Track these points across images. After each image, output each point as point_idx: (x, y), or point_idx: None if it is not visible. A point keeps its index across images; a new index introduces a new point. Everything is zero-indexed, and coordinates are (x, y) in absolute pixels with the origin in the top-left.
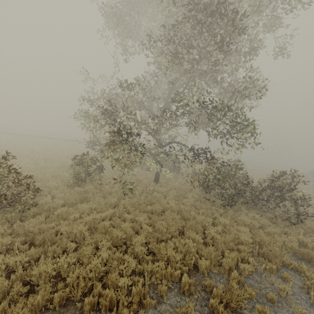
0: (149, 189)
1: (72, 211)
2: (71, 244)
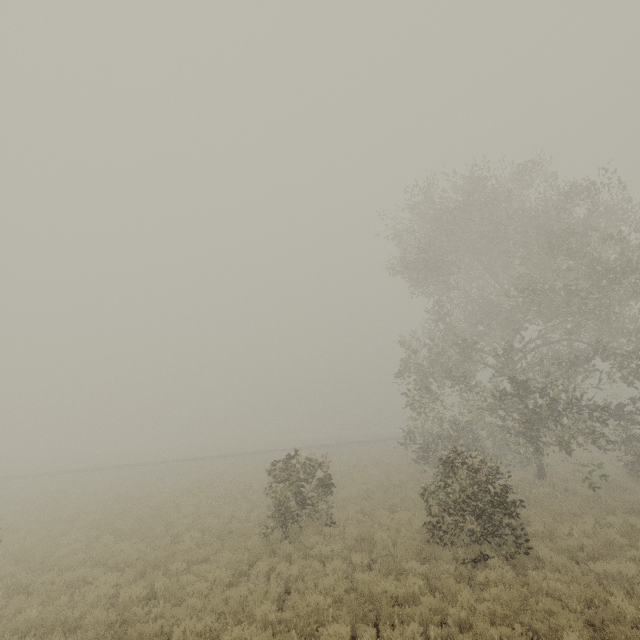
0: (559, 488)
1: (552, 525)
2: (631, 553)
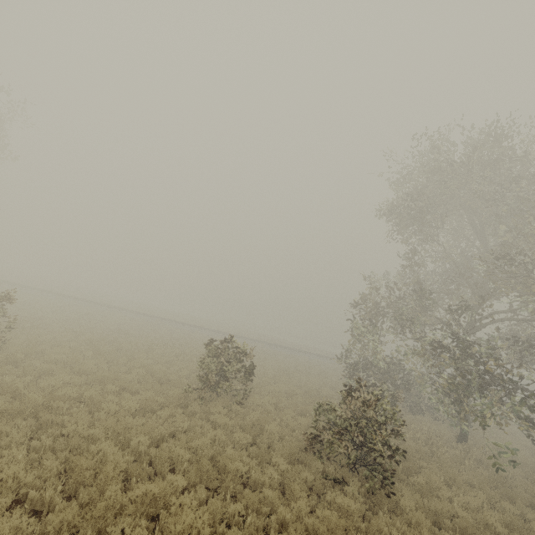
0: (472, 457)
1: (436, 484)
2: None
